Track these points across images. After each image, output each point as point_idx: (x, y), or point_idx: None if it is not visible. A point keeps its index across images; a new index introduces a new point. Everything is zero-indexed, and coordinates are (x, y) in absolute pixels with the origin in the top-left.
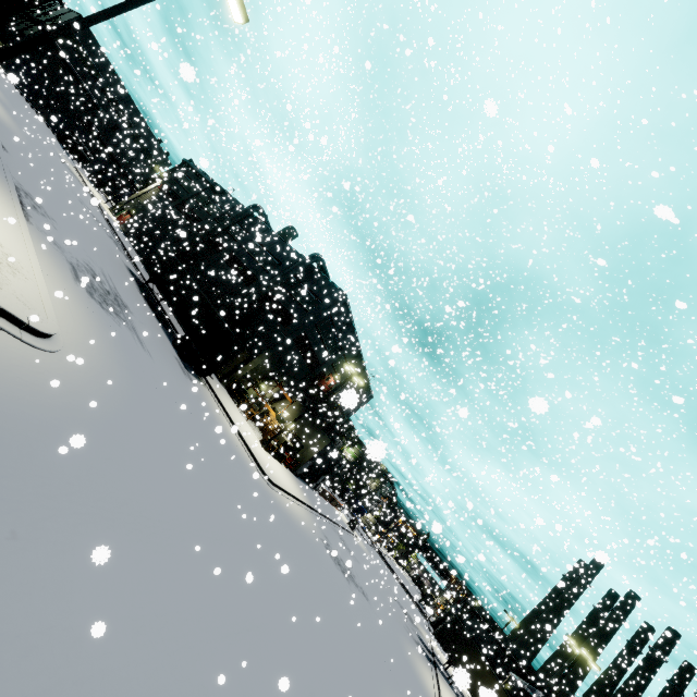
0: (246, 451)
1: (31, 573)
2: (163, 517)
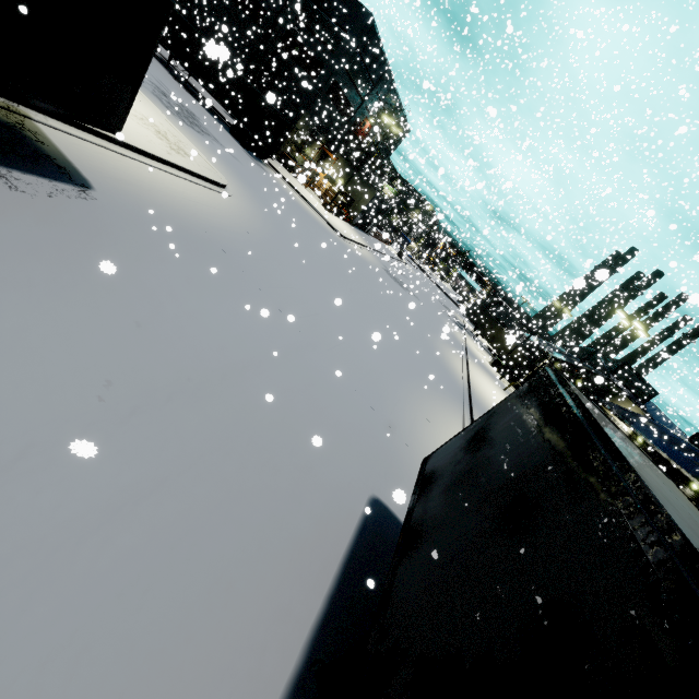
0: (320, 218)
1: (310, 290)
2: (320, 269)
